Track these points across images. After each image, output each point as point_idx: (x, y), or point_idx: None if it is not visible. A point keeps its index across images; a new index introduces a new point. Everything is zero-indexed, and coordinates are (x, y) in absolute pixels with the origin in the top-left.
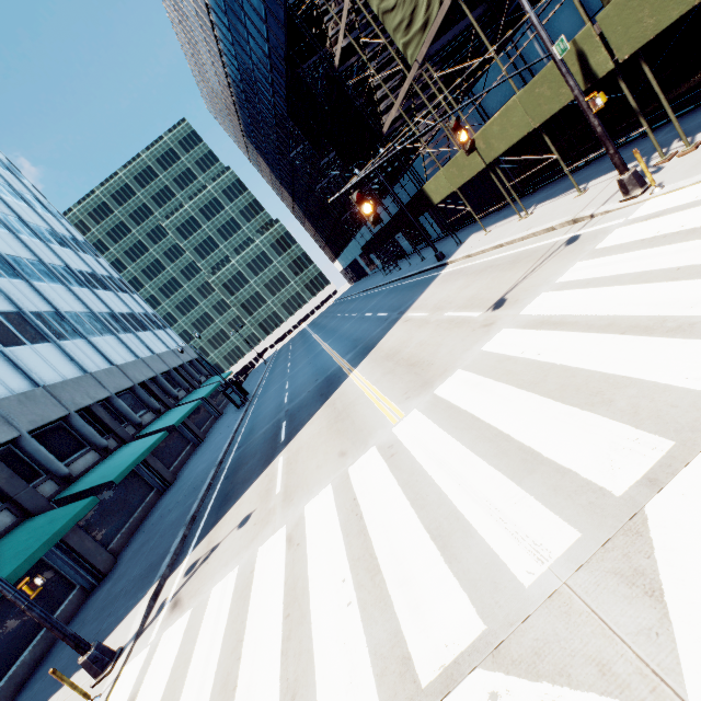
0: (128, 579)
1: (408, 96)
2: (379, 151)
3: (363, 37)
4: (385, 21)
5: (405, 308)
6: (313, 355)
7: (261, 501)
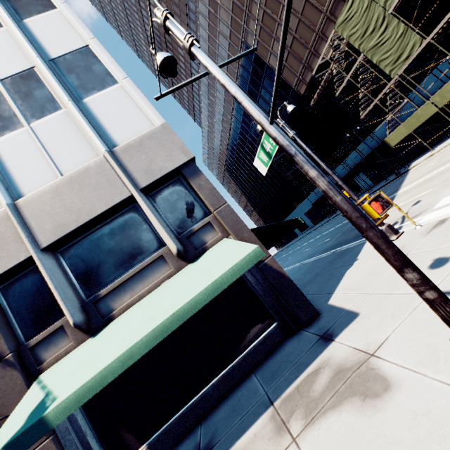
0: (312, 275)
1: (385, 94)
2: (357, 128)
3: (360, 77)
4: (379, 64)
5: (399, 182)
6: (311, 242)
7: (416, 200)
